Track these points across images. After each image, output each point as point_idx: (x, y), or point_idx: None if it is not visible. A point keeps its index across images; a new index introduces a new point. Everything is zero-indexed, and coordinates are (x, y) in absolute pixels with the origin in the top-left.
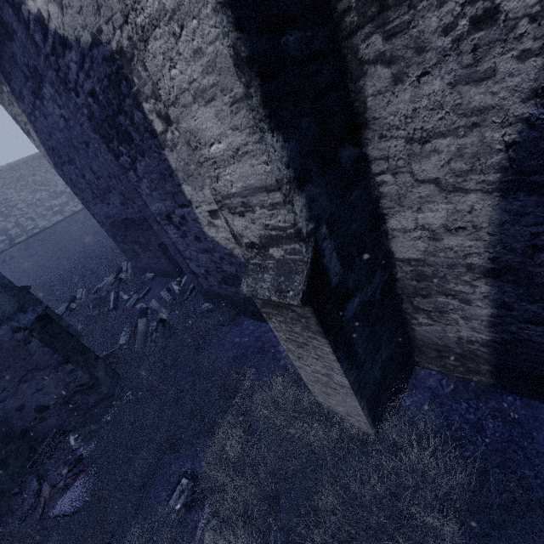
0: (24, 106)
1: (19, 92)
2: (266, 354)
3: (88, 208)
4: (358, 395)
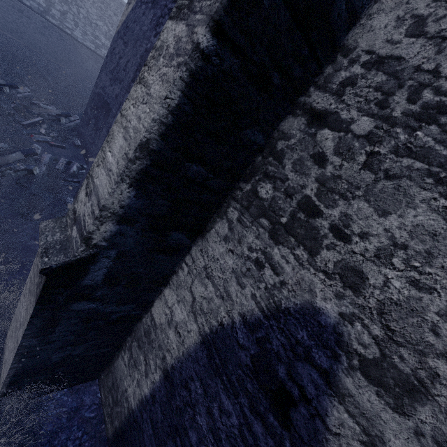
0: None
1: None
2: None
3: (102, 70)
4: (18, 357)
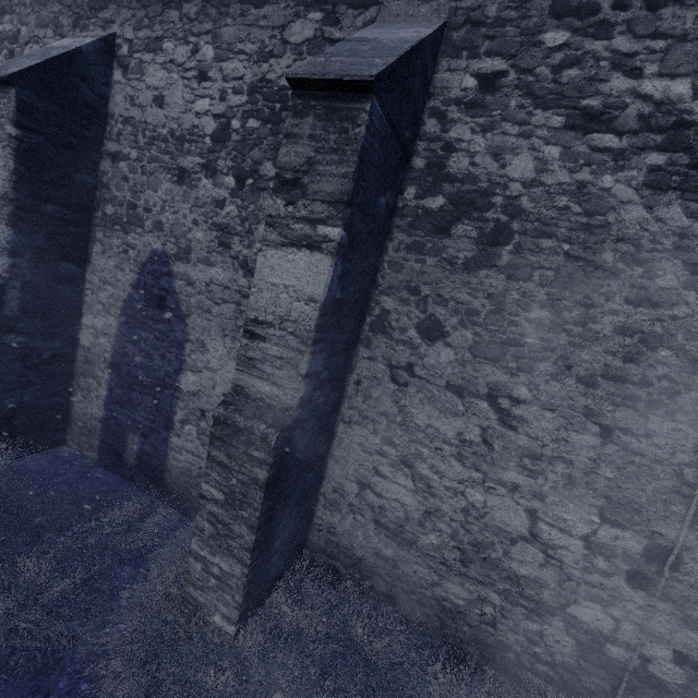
0: None
1: None
2: None
3: None
4: None
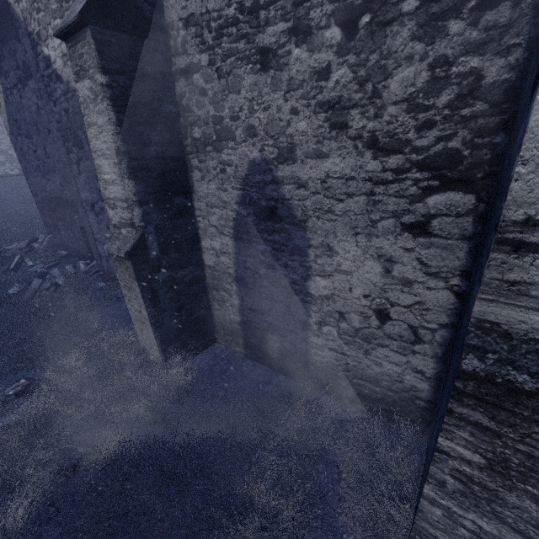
0: (5, 81)
1: (7, 71)
2: (129, 323)
3: (27, 177)
4: (154, 327)
